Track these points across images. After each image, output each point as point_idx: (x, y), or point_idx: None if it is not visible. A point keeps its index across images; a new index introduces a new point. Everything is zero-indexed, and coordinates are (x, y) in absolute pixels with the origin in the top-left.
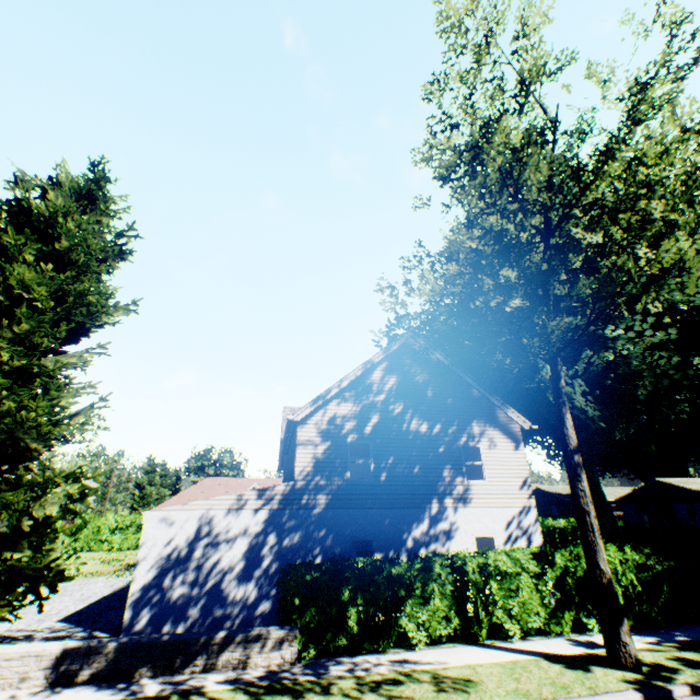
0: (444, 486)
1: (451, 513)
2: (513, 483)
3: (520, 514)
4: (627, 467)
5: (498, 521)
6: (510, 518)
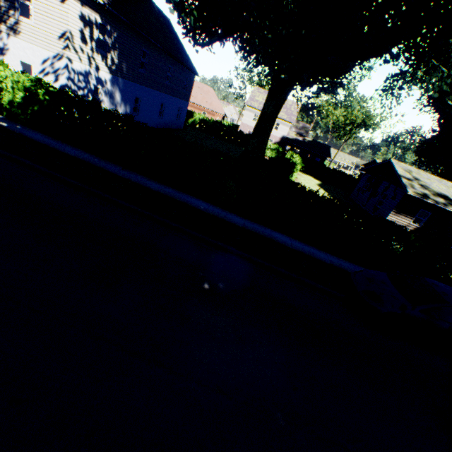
0: (1, 14)
1: (5, 38)
2: (54, 33)
3: (54, 59)
4: (433, 164)
5: (38, 57)
6: (46, 59)
